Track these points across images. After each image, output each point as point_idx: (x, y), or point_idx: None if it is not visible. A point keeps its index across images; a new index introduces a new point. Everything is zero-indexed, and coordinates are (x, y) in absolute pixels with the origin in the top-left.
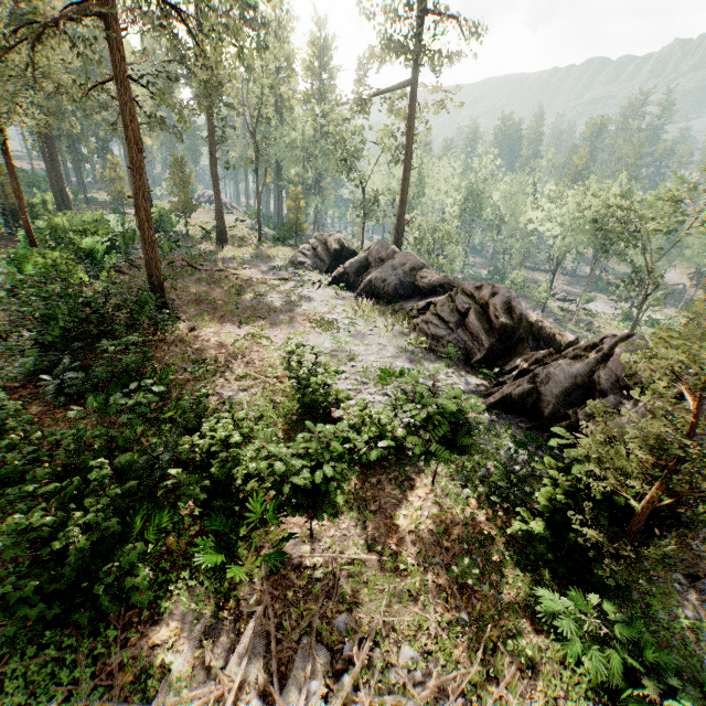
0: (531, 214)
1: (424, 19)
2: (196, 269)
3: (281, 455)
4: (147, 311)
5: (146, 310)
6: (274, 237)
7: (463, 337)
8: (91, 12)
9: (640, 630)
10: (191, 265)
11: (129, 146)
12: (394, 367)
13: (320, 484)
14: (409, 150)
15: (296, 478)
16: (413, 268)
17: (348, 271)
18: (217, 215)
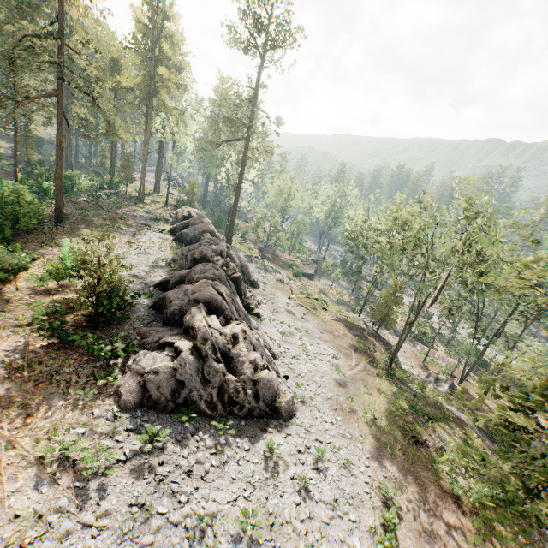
0: (347, 226)
1: (254, 110)
2: (104, 210)
3: (5, 252)
4: (38, 216)
5: (37, 215)
6: (175, 205)
7: (184, 262)
8: (49, 96)
9: (64, 314)
10: (102, 207)
11: (57, 146)
12: (138, 266)
13: (13, 264)
14: (242, 172)
15: (4, 258)
16: (203, 231)
17: (178, 227)
18: (140, 186)
